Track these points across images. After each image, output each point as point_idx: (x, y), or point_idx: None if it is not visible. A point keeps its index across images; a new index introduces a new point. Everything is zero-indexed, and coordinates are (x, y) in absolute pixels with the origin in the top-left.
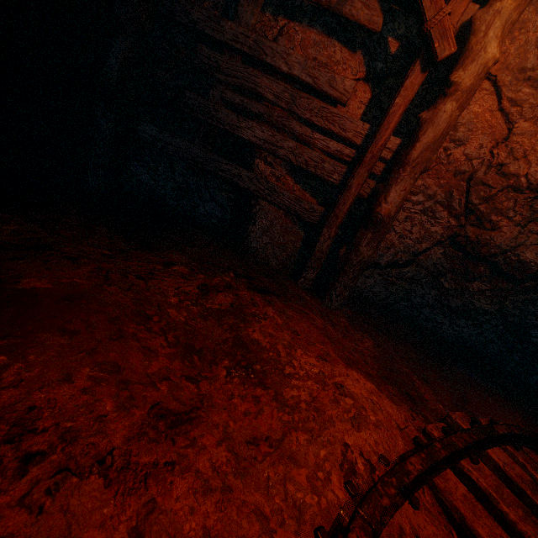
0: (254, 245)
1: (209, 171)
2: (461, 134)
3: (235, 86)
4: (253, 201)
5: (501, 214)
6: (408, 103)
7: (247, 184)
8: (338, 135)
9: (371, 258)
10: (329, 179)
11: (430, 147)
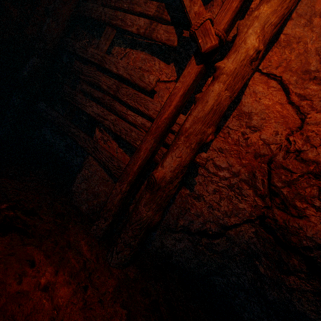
0: (74, 188)
1: (64, 132)
2: (255, 121)
3: (88, 81)
4: (86, 156)
5: (306, 201)
6: (188, 87)
7: (82, 143)
8: (143, 113)
9: (153, 220)
10: (134, 144)
11: (201, 120)
